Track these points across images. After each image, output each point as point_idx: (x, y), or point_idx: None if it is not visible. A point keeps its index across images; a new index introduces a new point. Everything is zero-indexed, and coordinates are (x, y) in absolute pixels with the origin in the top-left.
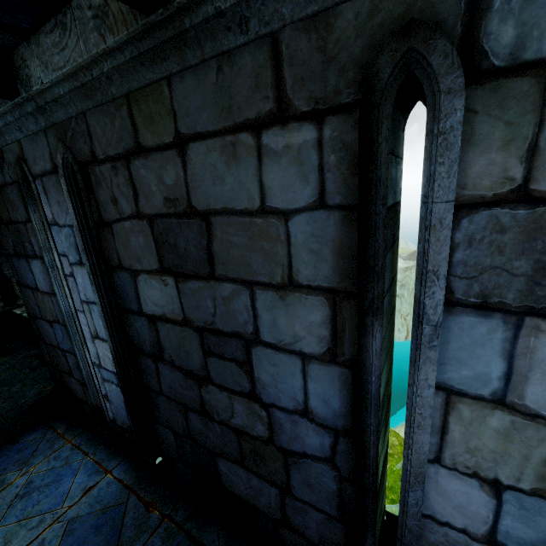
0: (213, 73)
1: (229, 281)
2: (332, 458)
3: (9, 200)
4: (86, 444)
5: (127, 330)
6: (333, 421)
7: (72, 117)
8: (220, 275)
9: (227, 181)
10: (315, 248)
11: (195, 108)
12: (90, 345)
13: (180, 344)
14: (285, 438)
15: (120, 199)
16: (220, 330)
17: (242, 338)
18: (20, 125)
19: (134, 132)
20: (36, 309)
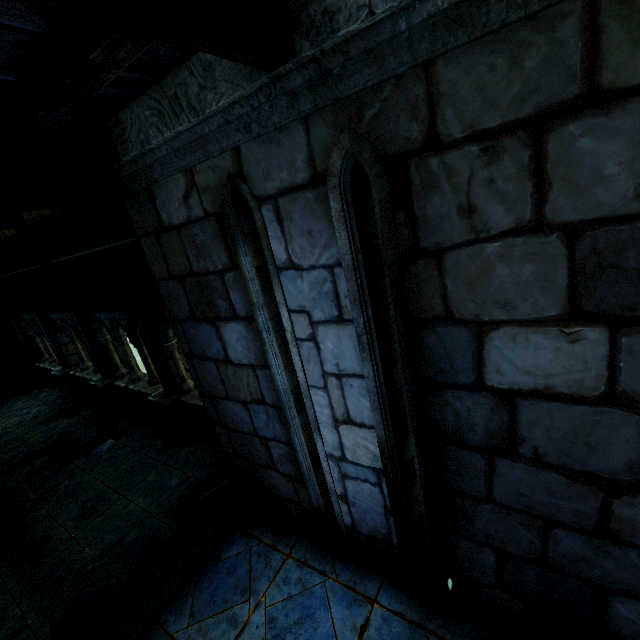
0: None
1: None
2: None
3: (194, 244)
4: (313, 558)
5: (429, 412)
6: None
7: (392, 77)
8: None
9: None
10: None
11: None
12: (326, 433)
13: (577, 432)
14: None
15: (487, 205)
16: None
17: None
18: (250, 120)
19: (584, 67)
20: (218, 387)
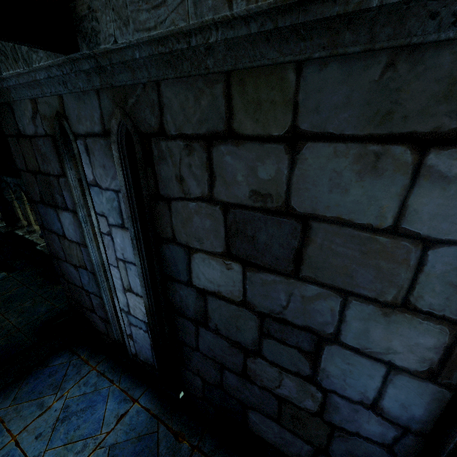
0: (378, 68)
1: (317, 285)
2: (391, 445)
3: (40, 152)
4: (109, 371)
5: (168, 294)
6: (406, 422)
7: (140, 83)
8: (306, 277)
9: (352, 191)
10: (456, 282)
11: (332, 105)
12: (119, 295)
13: (232, 319)
14: (338, 417)
15: (189, 179)
16: (288, 321)
17: (315, 333)
18: (66, 80)
19: (226, 115)
20: (60, 252)
